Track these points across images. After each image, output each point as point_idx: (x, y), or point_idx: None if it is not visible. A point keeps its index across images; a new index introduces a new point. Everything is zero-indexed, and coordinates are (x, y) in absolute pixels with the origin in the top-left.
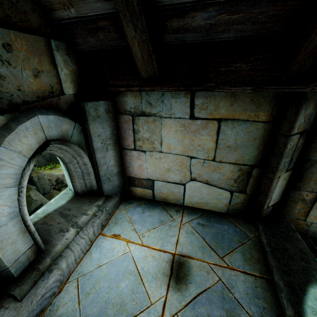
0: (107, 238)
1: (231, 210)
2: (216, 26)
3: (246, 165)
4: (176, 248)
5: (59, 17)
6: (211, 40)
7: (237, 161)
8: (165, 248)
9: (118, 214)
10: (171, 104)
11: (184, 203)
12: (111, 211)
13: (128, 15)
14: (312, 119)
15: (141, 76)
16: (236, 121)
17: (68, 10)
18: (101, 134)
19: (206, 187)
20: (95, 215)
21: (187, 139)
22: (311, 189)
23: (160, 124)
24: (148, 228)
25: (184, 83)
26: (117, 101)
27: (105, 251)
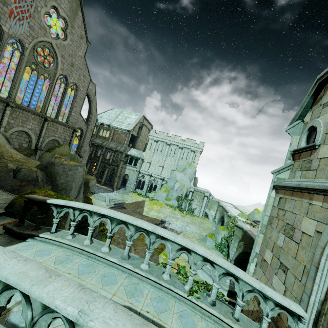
0: None
1: None
2: None
3: None
4: None
5: None
6: None
7: None
8: None
9: None
10: None
11: None
12: None
13: None
14: None
15: None
16: None
17: None
18: None
19: None
20: None
21: None
22: None
23: None
24: None
25: None
26: None
27: None
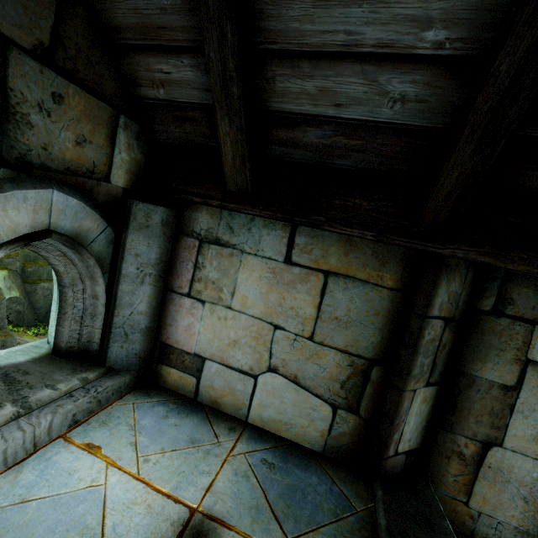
0: (70, 448)
1: (330, 447)
2: (332, 148)
3: (362, 357)
4: (203, 498)
5: (142, 95)
6: (326, 164)
7: (348, 348)
8: (180, 493)
9: (117, 408)
10: (261, 235)
11: (248, 417)
12: (106, 398)
13: (225, 107)
14: (461, 302)
15: (228, 187)
16: (350, 279)
17: (157, 89)
18: (142, 254)
19: (293, 390)
20: (71, 394)
21: (276, 294)
22: (472, 433)
23: (238, 261)
24: (162, 447)
25: (283, 209)
26: (184, 216)
27: (53, 473)
